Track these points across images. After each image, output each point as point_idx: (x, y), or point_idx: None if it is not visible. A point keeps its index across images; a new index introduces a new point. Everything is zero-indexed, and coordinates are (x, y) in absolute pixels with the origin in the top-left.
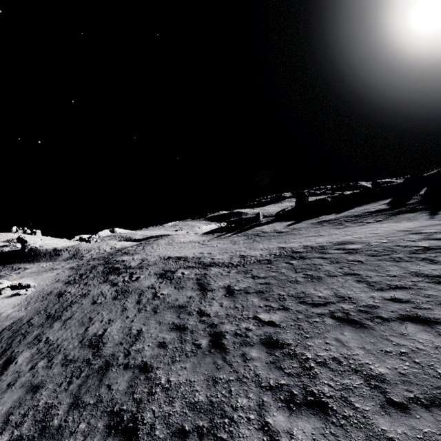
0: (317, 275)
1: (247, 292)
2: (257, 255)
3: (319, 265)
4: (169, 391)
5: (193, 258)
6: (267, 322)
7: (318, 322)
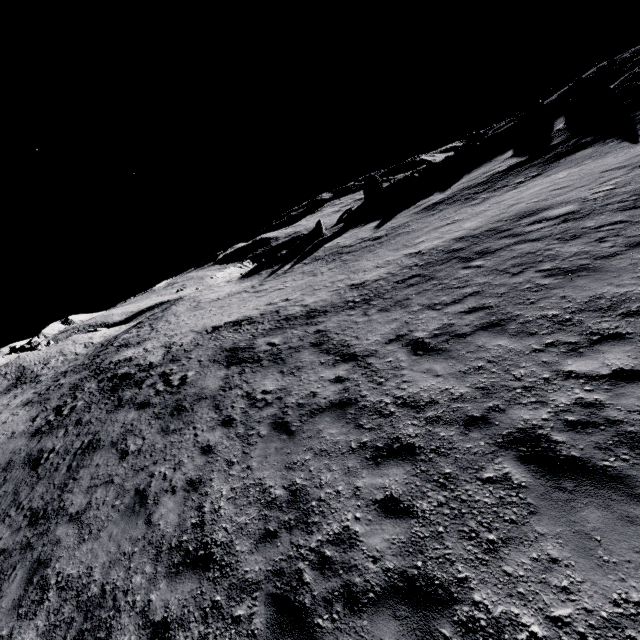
0: (573, 265)
1: (458, 335)
2: (382, 276)
3: (544, 251)
4: None
5: (264, 316)
6: (614, 374)
7: None
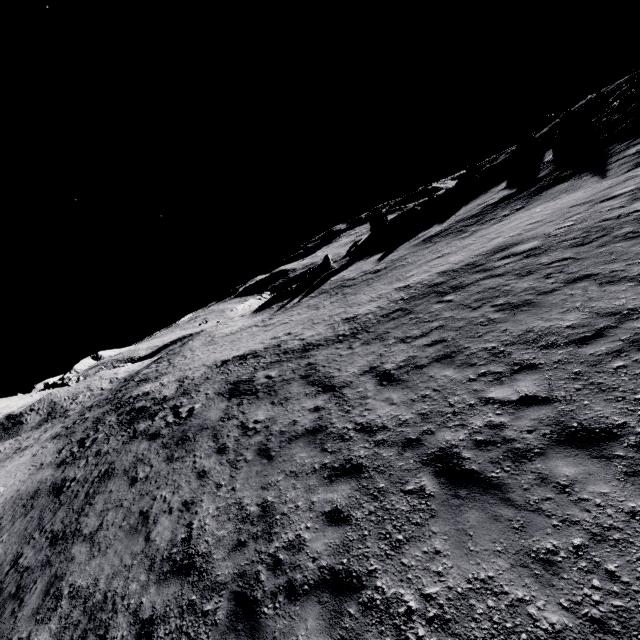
0: (520, 301)
1: (417, 366)
2: (372, 310)
3: (502, 287)
4: (452, 626)
5: (267, 350)
6: (520, 400)
7: (626, 366)
